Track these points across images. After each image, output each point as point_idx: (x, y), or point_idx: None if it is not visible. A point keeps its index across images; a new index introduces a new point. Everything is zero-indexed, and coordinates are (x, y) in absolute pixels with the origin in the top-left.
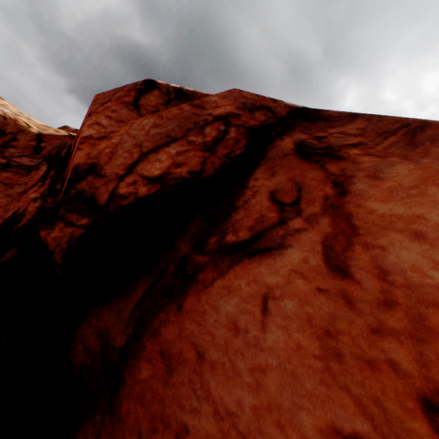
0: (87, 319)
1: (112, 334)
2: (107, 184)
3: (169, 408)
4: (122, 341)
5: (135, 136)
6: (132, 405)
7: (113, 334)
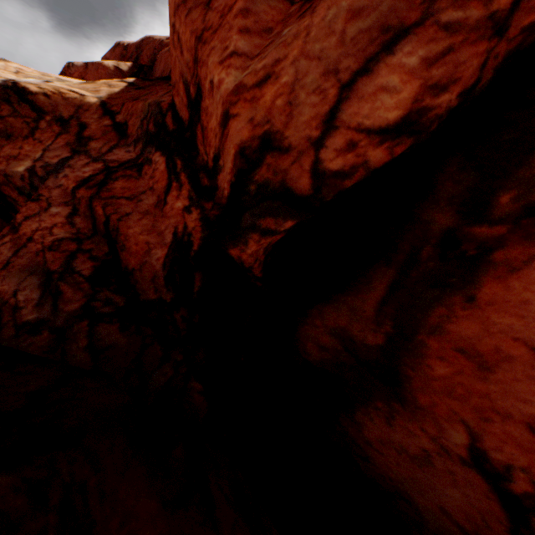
0: (306, 321)
1: (352, 332)
2: (298, 161)
3: (502, 402)
4: (377, 339)
5: (319, 54)
6: (436, 398)
7: (355, 332)
